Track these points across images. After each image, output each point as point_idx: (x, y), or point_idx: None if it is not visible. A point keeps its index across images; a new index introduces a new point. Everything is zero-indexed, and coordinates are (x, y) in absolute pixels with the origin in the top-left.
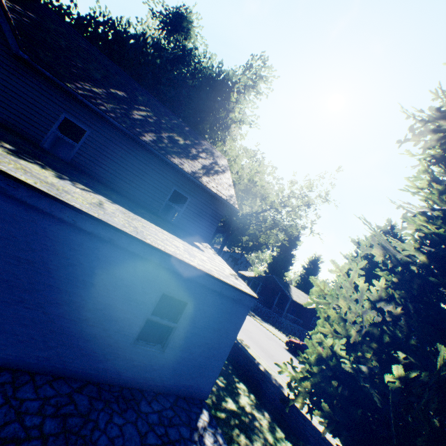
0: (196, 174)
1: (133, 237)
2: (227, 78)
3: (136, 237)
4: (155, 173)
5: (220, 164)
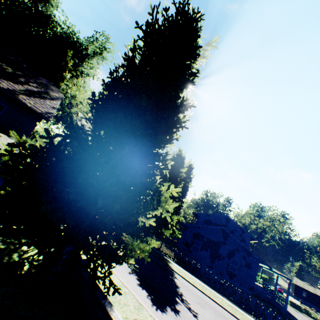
0: (13, 91)
1: None
2: (77, 42)
3: None
4: None
5: (52, 95)
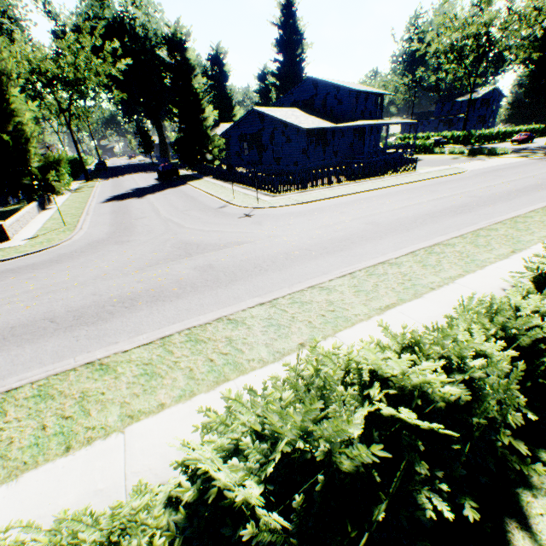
0: None
1: None
2: None
3: None
4: None
5: None
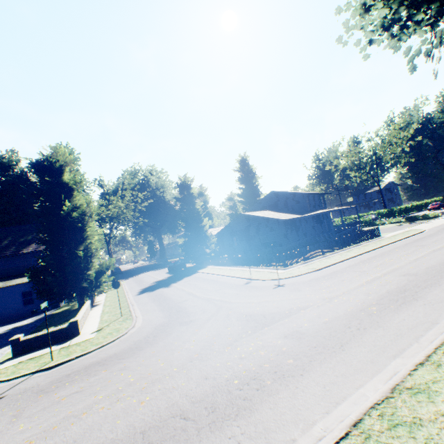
0: (37, 248)
1: (2, 287)
2: None
3: (3, 287)
4: (21, 260)
5: None
